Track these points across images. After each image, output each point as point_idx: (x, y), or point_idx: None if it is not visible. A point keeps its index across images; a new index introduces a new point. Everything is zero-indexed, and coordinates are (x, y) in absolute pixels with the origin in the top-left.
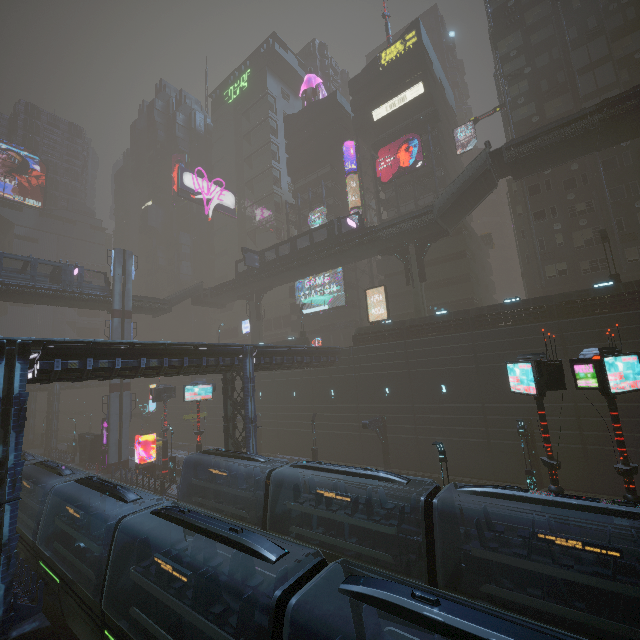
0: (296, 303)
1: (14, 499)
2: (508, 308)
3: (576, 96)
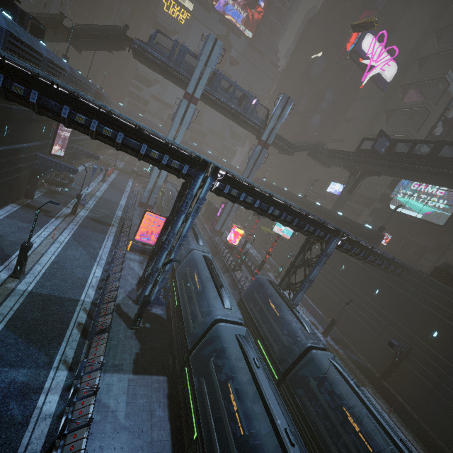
0: (390, 195)
1: (178, 261)
2: None
3: None
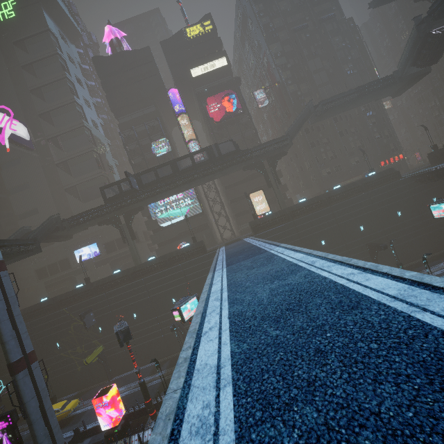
0: (152, 219)
1: None
2: (342, 190)
3: (312, 85)
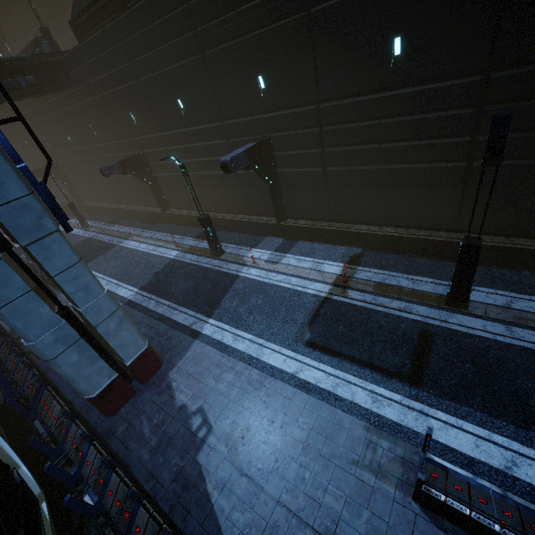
0: None
1: None
2: None
3: None
